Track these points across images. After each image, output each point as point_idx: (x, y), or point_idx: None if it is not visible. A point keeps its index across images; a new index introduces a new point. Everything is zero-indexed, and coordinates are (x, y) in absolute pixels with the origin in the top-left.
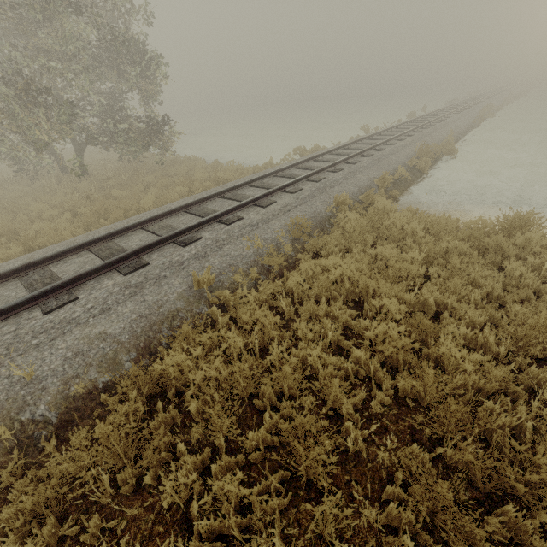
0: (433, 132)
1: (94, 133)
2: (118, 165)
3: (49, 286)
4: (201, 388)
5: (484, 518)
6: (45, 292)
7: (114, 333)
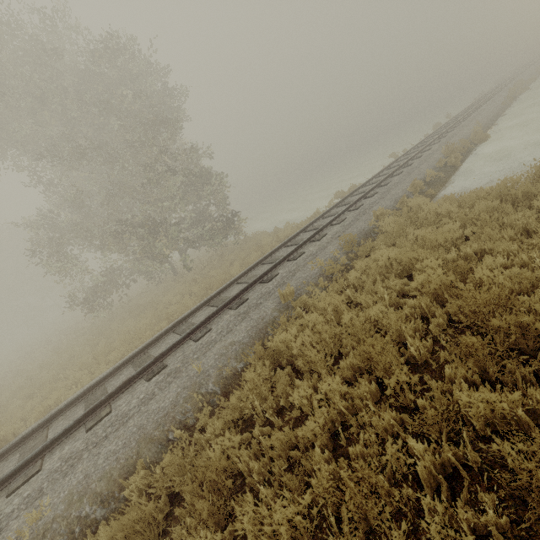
0: (459, 130)
1: (190, 240)
2: (207, 258)
3: (194, 326)
4: (302, 350)
5: (536, 370)
6: (193, 330)
7: (239, 340)
